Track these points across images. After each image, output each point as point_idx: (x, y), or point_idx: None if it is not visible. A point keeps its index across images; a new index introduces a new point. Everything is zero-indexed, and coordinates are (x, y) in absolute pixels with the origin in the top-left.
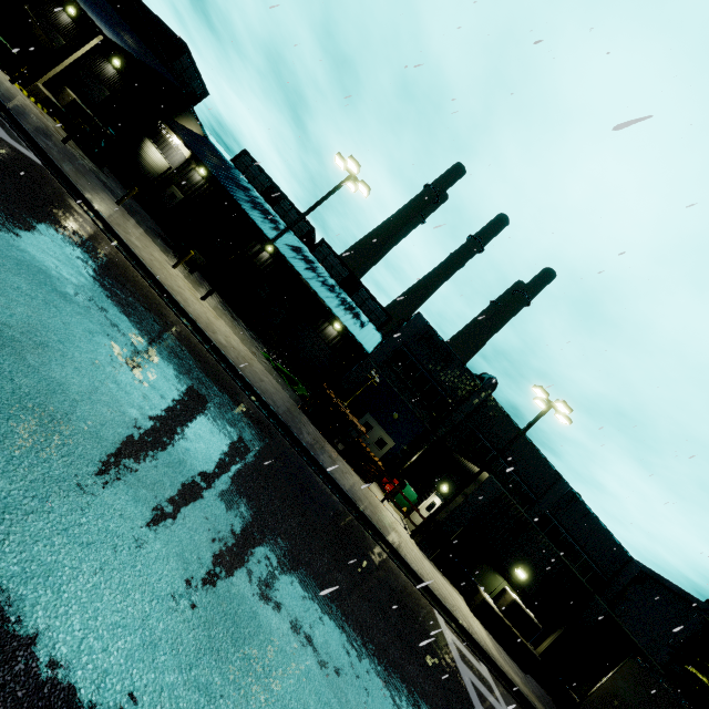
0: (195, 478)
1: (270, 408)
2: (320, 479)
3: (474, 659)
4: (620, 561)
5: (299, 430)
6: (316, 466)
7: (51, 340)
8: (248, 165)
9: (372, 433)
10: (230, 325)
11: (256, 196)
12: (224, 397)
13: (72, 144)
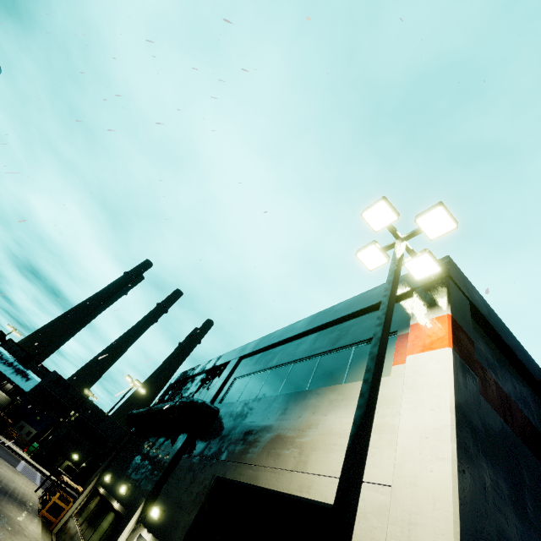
0: None
1: None
2: None
3: (35, 470)
4: None
5: None
6: None
7: None
8: None
9: (24, 430)
10: None
11: None
12: None
13: None
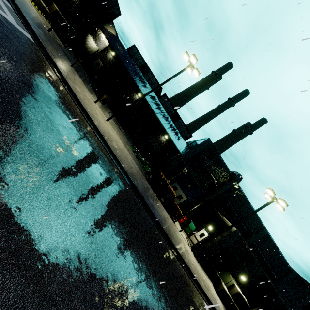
0: (94, 270)
1: (135, 186)
2: (156, 227)
3: None
4: (286, 271)
5: (147, 196)
6: (154, 219)
7: (5, 173)
8: (135, 53)
9: (177, 192)
10: (118, 133)
11: (137, 69)
12: (114, 184)
13: (53, 33)
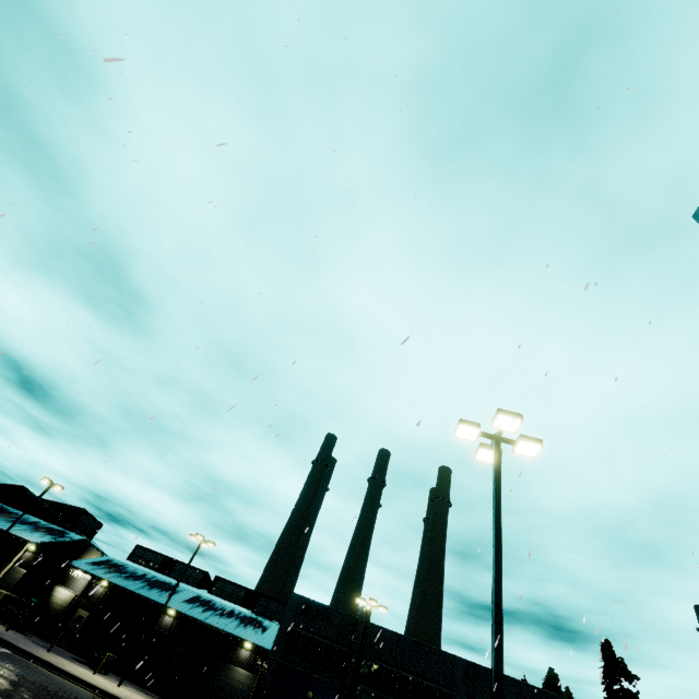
0: None
1: None
2: None
3: None
4: None
5: None
6: None
7: None
8: (142, 554)
9: None
10: (145, 698)
11: (152, 576)
12: None
13: (4, 628)
